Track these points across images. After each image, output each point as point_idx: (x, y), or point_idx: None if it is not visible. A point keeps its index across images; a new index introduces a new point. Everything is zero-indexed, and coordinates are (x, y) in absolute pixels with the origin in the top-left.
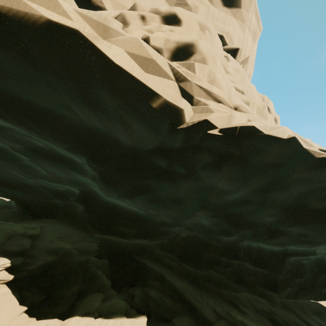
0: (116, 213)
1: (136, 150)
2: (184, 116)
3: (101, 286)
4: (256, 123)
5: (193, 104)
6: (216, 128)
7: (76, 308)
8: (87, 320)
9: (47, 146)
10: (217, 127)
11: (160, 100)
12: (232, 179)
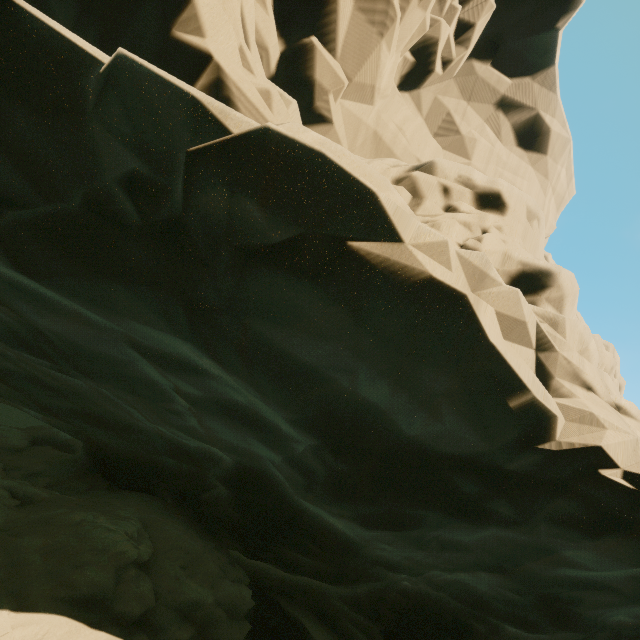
0: (299, 524)
1: (420, 447)
2: (555, 429)
3: None
4: None
5: (549, 389)
6: (614, 466)
7: None
8: None
9: (249, 403)
10: (617, 464)
11: (525, 397)
12: (611, 556)
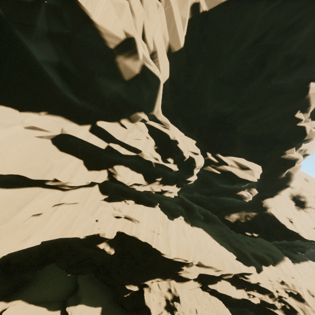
0: None
1: None
2: None
3: None
4: None
5: None
6: None
7: None
8: None
9: None
10: None
11: None
12: None
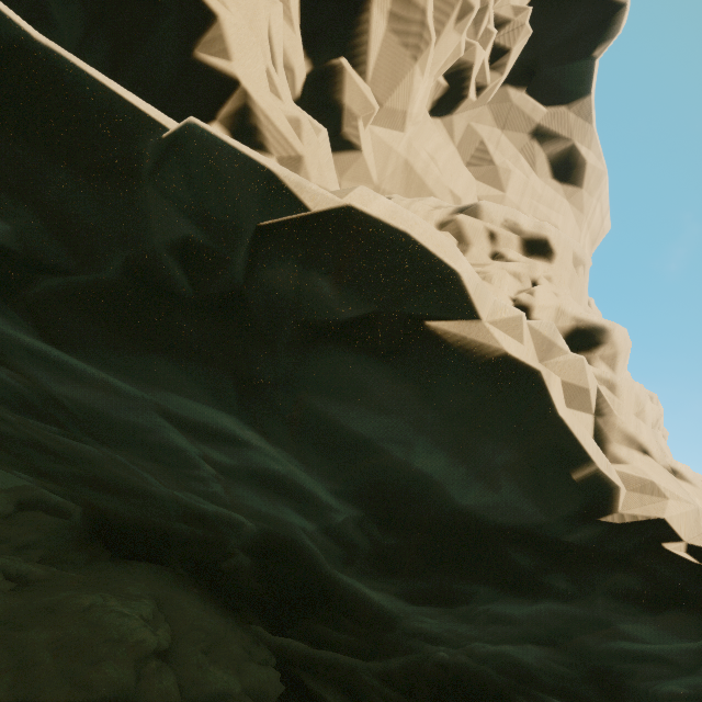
0: (331, 596)
1: (472, 517)
2: (617, 500)
3: None
4: None
5: (606, 454)
6: (677, 539)
7: None
8: None
9: (287, 472)
10: (681, 537)
11: (589, 469)
12: (671, 631)
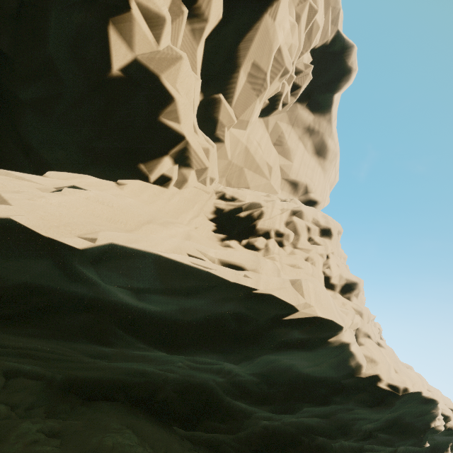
0: (221, 408)
1: (305, 375)
2: (364, 368)
3: None
4: (410, 383)
5: (357, 342)
6: (383, 380)
7: None
8: None
9: (226, 366)
10: (384, 379)
11: (357, 359)
12: (376, 411)
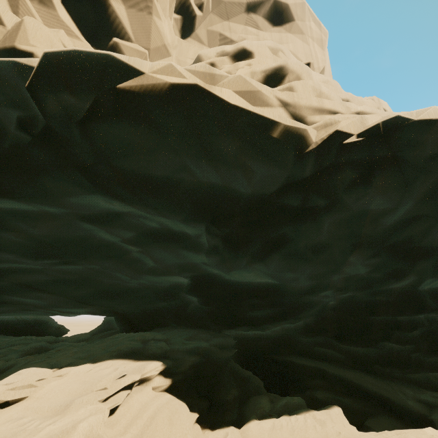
0: (242, 293)
1: (258, 197)
2: (309, 136)
3: (258, 388)
4: (399, 112)
5: (308, 125)
6: (351, 136)
7: (245, 415)
8: (270, 421)
9: (160, 225)
10: (352, 134)
11: (280, 127)
12: (389, 190)
